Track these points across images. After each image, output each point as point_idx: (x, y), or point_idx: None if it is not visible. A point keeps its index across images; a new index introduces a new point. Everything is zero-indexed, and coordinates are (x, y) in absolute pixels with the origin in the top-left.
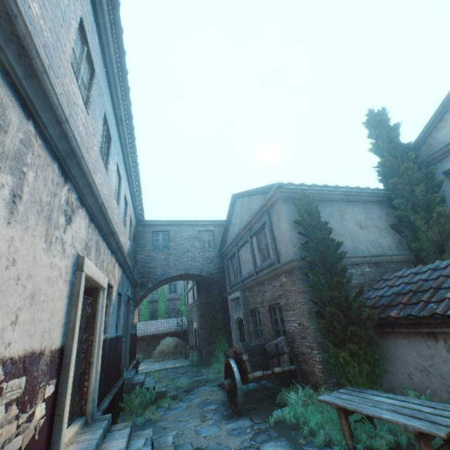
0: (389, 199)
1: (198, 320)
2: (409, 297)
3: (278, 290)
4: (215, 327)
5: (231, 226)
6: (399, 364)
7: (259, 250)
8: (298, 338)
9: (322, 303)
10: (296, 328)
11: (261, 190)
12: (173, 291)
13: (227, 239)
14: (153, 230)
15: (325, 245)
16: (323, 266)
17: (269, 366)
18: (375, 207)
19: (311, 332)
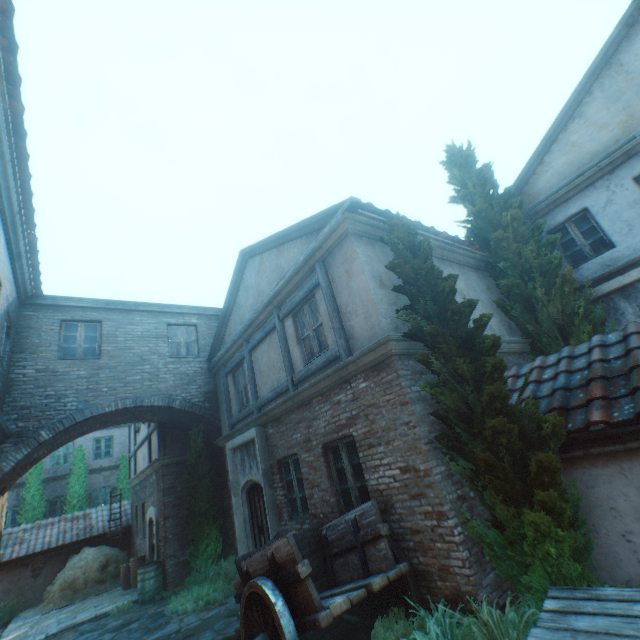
0: (486, 265)
1: (159, 500)
2: (603, 388)
3: (347, 410)
4: (197, 509)
5: (236, 311)
6: (600, 517)
7: (300, 342)
8: (402, 500)
9: (456, 417)
10: (396, 480)
11: (308, 227)
12: (104, 453)
13: (226, 337)
14: (63, 317)
15: (453, 304)
16: (460, 340)
17: (336, 574)
18: (473, 274)
19: (437, 481)
